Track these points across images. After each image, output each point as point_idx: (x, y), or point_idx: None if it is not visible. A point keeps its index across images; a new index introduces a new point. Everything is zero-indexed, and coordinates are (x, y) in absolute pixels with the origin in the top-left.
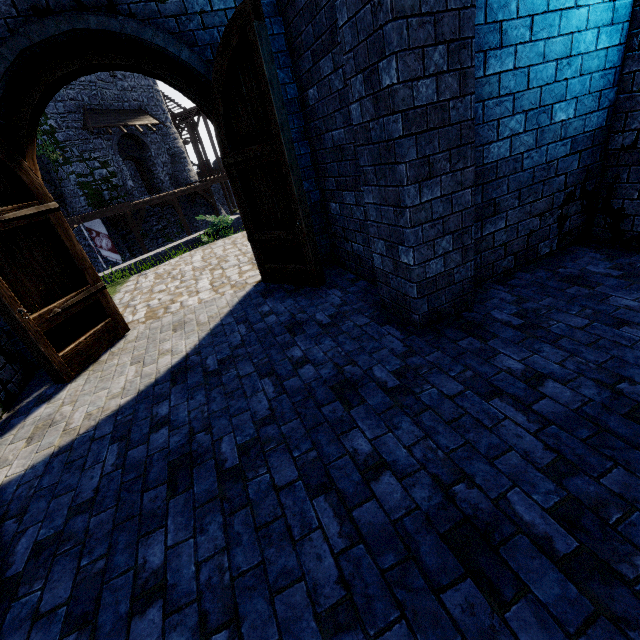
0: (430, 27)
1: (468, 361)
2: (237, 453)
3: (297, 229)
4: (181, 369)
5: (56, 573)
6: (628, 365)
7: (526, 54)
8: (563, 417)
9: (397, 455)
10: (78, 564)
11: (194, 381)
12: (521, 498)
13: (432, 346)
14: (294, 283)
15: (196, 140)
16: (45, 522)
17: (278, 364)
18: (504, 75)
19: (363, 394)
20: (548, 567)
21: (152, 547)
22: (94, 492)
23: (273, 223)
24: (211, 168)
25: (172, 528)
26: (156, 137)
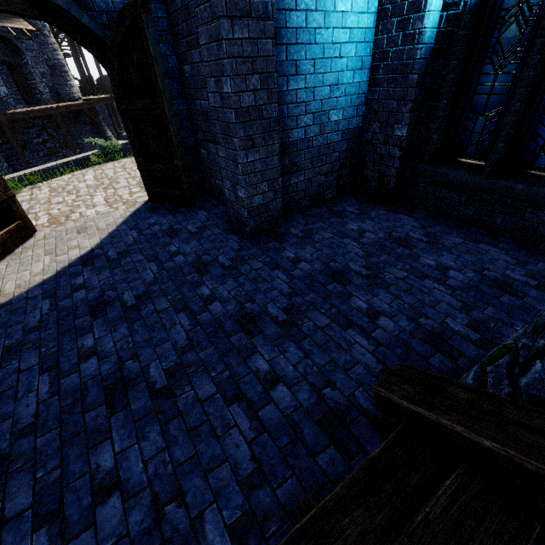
0: (249, 64)
1: (270, 253)
2: (134, 299)
3: (175, 166)
4: (89, 258)
5: (26, 356)
6: (338, 255)
7: (312, 80)
8: (302, 276)
9: (223, 294)
10: (39, 351)
11: (100, 265)
12: (272, 306)
13: (254, 246)
14: (174, 204)
15: (77, 53)
16: (7, 338)
17: (160, 255)
18: (299, 91)
19: (211, 269)
20: (273, 325)
21: (86, 340)
22: (39, 322)
23: (158, 158)
24: (95, 85)
25: (97, 332)
26: (32, 44)
